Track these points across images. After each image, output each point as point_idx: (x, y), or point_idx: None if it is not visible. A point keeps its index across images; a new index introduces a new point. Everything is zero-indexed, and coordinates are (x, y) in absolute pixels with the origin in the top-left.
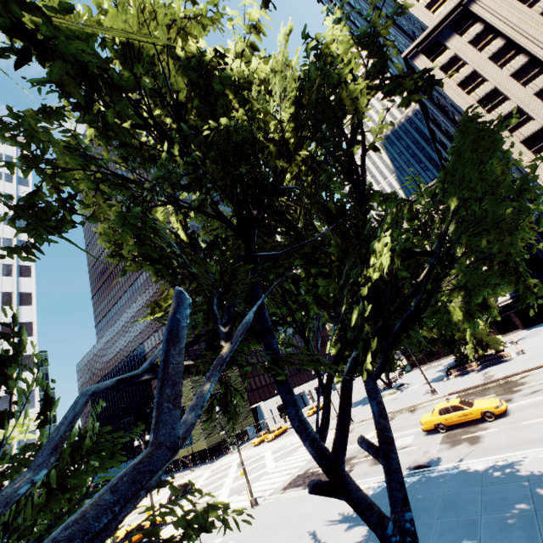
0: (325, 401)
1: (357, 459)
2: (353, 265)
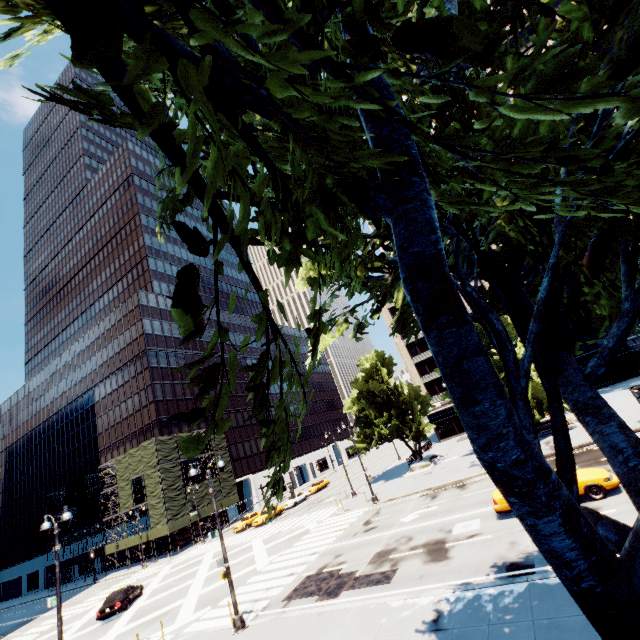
0: (550, 401)
1: (400, 553)
2: None
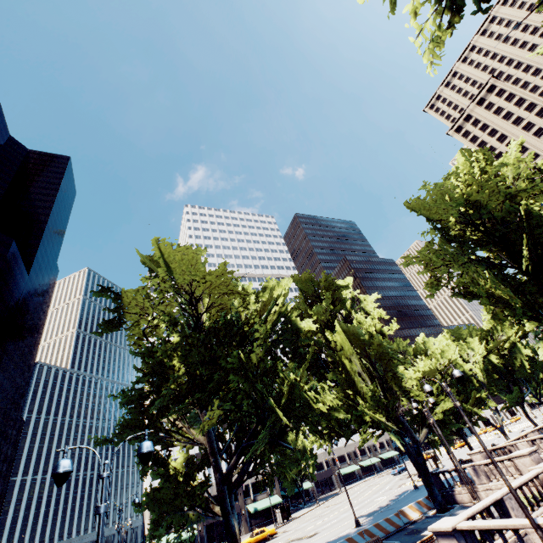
0: (536, 392)
1: None
2: (536, 374)
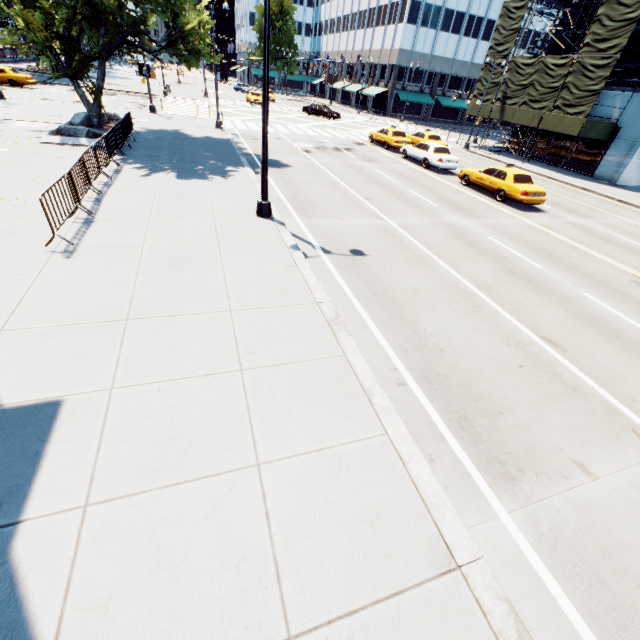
0: None
1: None
2: None
